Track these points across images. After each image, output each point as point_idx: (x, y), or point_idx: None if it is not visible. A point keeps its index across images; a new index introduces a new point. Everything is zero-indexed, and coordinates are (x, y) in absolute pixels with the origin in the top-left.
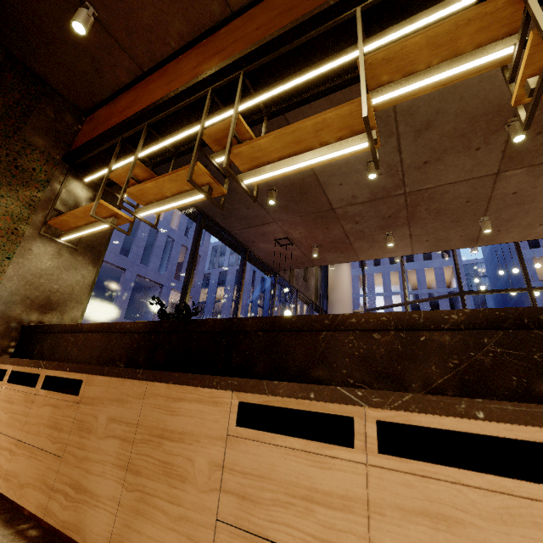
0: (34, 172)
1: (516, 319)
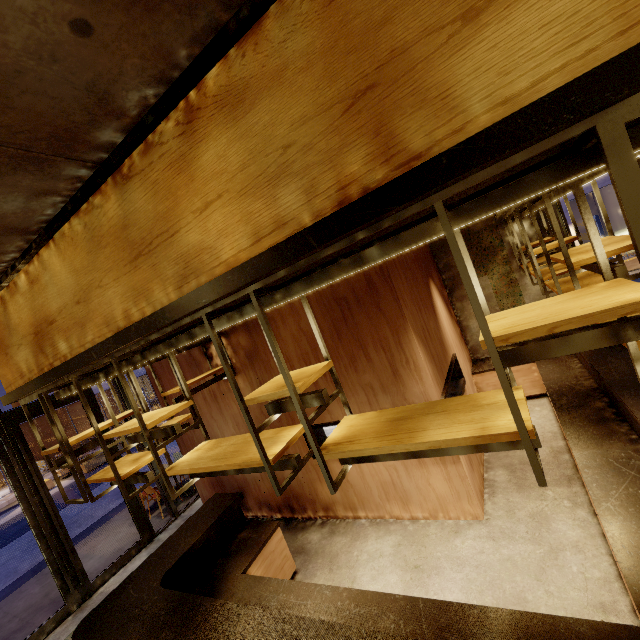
0: (492, 244)
1: None
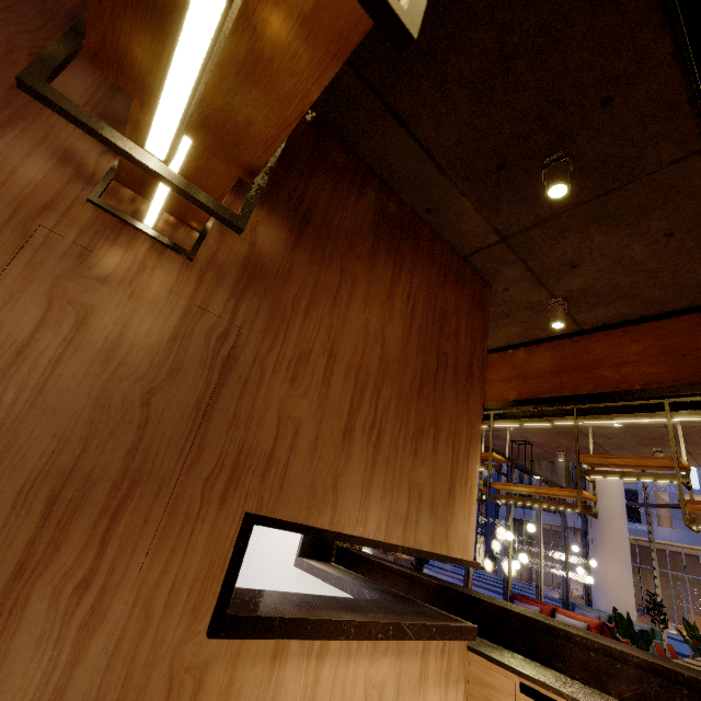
0: None
1: (667, 674)
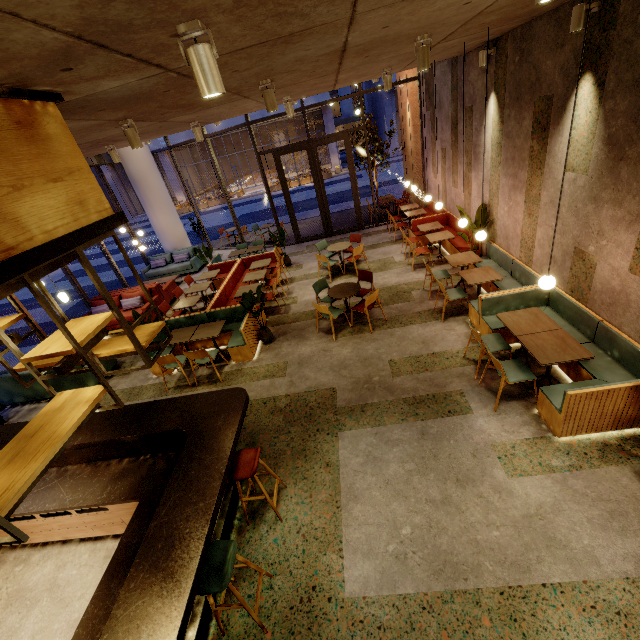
0: None
1: (86, 446)
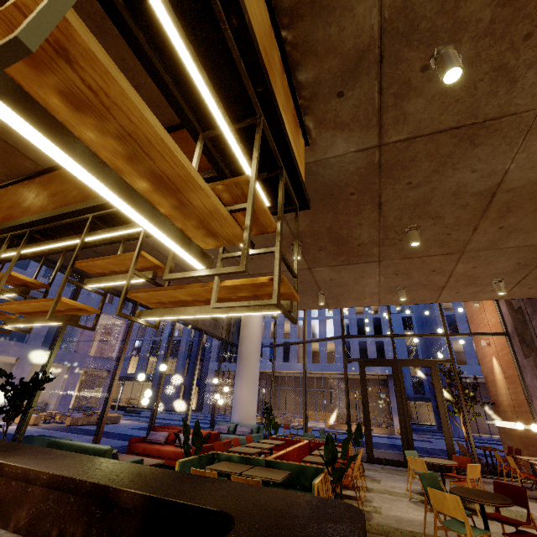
0: None
1: (64, 484)
